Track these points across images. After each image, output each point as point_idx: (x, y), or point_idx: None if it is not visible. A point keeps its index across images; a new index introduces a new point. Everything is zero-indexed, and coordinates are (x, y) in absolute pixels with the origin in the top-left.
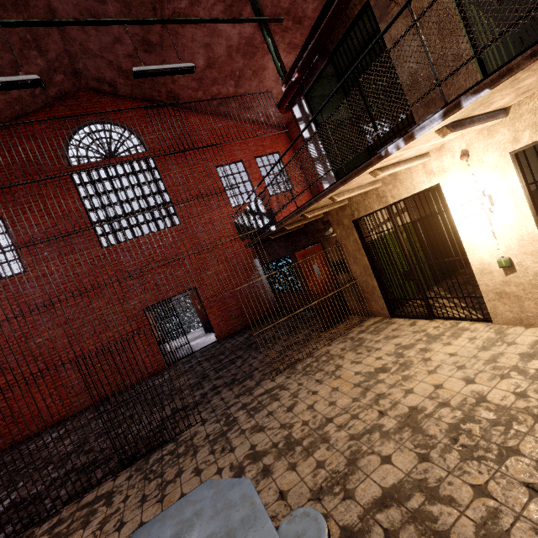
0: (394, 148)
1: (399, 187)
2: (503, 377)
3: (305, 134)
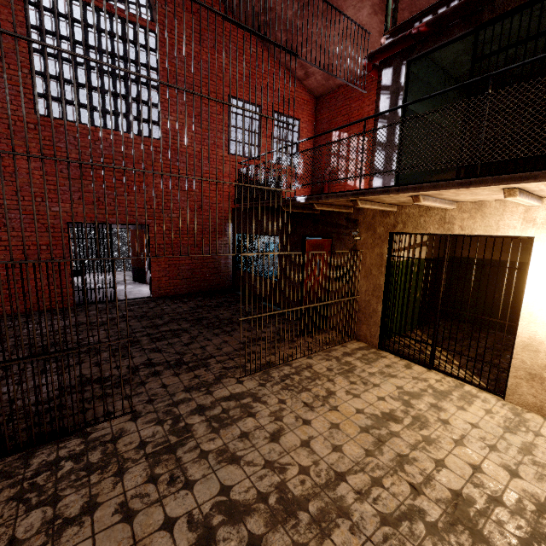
0: None
1: (477, 221)
2: None
3: (383, 108)
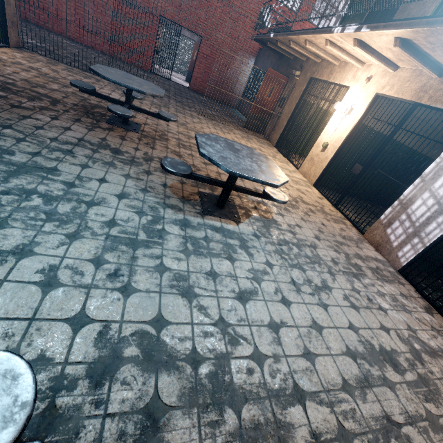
0: (337, 30)
1: (340, 74)
2: None
3: None
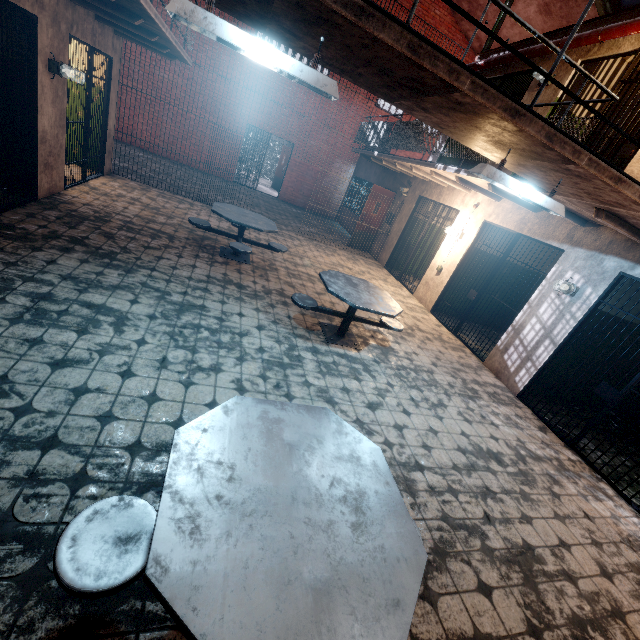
0: (439, 167)
1: (450, 197)
2: None
3: None
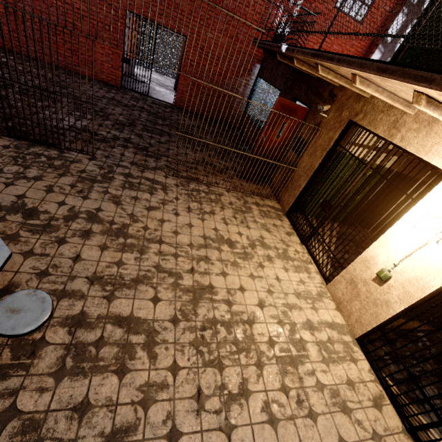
0: None
1: (419, 136)
2: (280, 323)
3: None
